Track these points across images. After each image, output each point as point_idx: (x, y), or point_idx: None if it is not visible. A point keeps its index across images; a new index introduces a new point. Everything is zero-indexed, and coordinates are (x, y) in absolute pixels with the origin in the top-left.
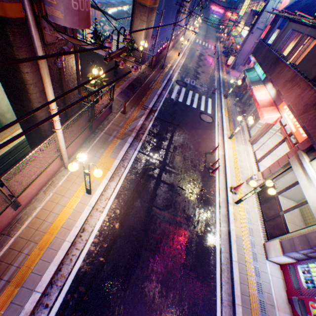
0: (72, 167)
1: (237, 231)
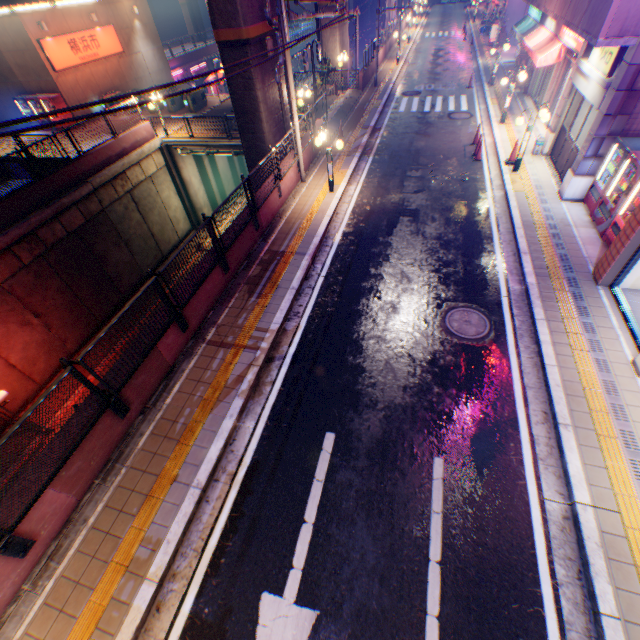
0: (318, 141)
1: (517, 190)
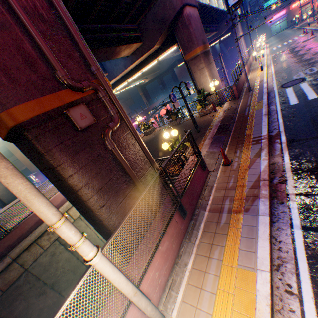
0: None
1: None
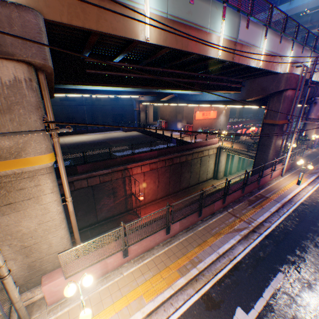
0: (298, 162)
1: None
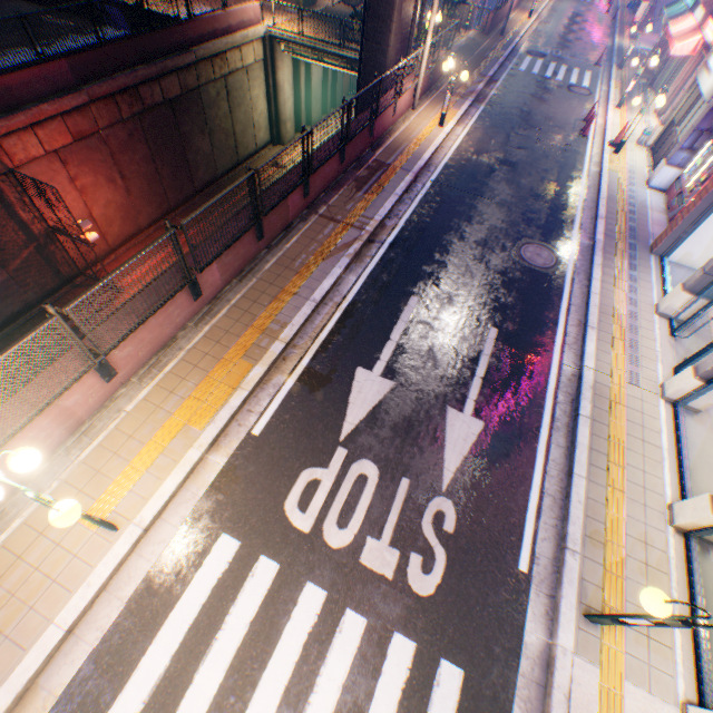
0: (446, 66)
1: (611, 169)
